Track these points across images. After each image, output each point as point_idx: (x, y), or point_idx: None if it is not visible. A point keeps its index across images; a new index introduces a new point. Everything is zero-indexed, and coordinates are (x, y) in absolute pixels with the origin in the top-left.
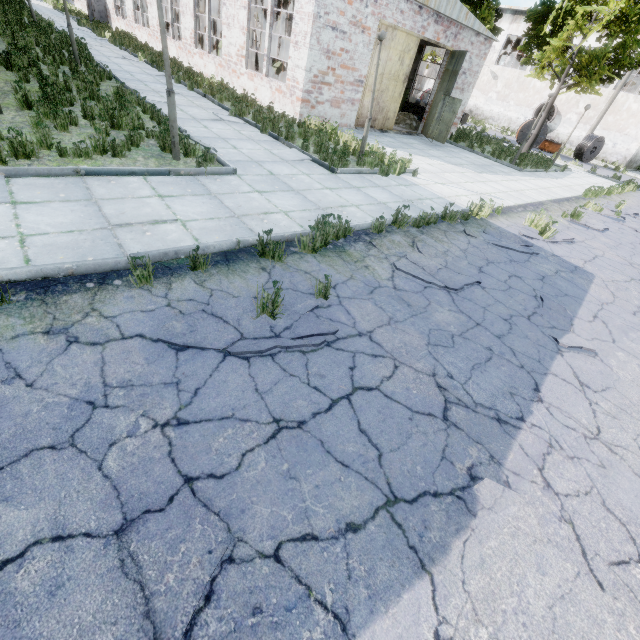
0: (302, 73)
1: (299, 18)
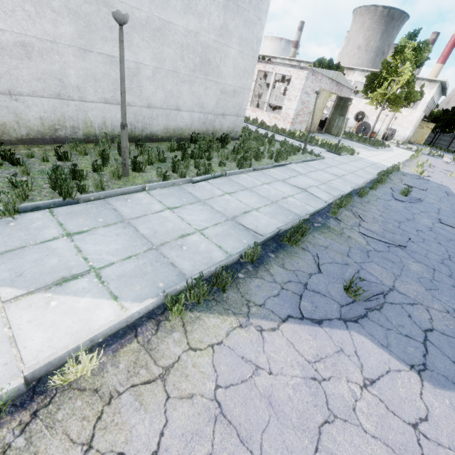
0: (292, 111)
1: (292, 89)
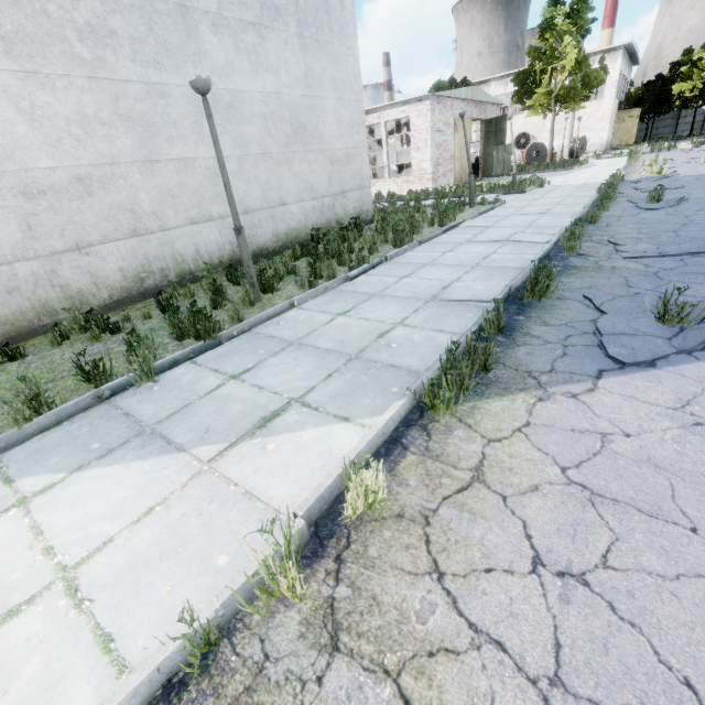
0: (428, 163)
1: (417, 134)
